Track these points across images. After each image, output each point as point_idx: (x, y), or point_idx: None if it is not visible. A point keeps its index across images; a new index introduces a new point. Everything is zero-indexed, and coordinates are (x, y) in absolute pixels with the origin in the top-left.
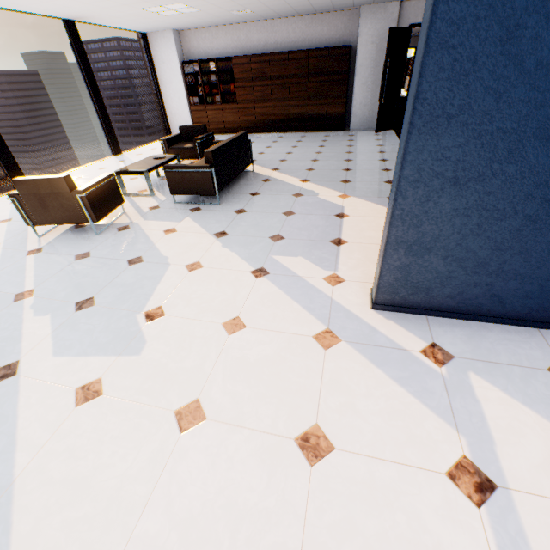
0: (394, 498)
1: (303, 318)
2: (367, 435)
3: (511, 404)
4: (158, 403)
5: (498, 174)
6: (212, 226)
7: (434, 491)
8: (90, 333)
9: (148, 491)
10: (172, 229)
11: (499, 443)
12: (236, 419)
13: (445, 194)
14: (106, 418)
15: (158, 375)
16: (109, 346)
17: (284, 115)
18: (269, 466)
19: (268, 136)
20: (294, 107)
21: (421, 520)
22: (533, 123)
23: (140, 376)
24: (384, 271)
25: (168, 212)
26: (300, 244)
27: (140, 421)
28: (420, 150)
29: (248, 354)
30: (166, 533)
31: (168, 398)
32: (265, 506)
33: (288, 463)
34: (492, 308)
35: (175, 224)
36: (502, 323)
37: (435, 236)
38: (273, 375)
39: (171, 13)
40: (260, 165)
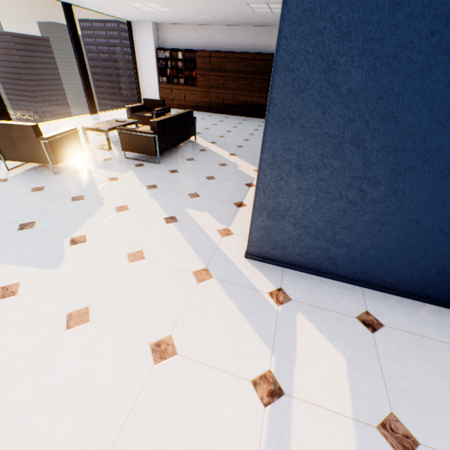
0: (206, 393)
1: (191, 257)
2: (205, 347)
3: (319, 338)
4: (57, 306)
5: (327, 166)
6: (148, 180)
7: (237, 392)
8: (23, 248)
9: (26, 368)
10: (115, 177)
11: (299, 364)
12: (112, 325)
13: (292, 176)
14: (13, 312)
15: (64, 286)
16: (34, 260)
17: (232, 101)
18: (124, 360)
19: (218, 116)
20: (241, 96)
21: (220, 410)
22: (348, 132)
23: (50, 285)
24: (253, 229)
25: (117, 164)
26: (210, 202)
27: (39, 317)
28: (274, 141)
29: (139, 279)
30: (29, 398)
31: (66, 303)
32: (110, 388)
33: (138, 360)
34: (330, 268)
35: (119, 174)
36: (336, 280)
37: (287, 207)
38: (152, 297)
39: (149, 9)
40: (203, 138)
